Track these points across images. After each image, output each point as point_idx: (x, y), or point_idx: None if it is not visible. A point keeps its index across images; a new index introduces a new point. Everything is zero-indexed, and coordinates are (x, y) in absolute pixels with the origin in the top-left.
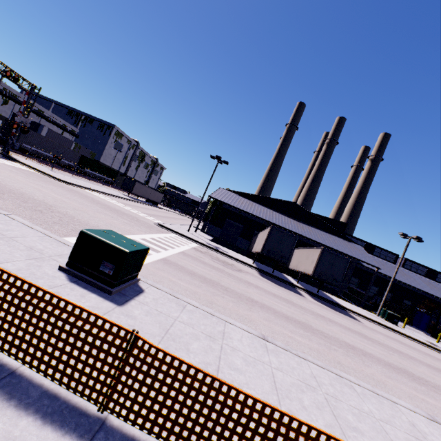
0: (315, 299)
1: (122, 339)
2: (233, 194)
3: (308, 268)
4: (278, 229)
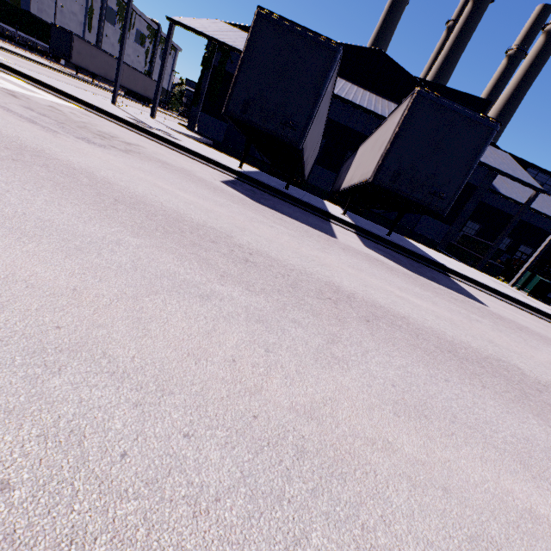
0: (373, 246)
1: None
2: (243, 33)
3: (368, 168)
4: (275, 24)
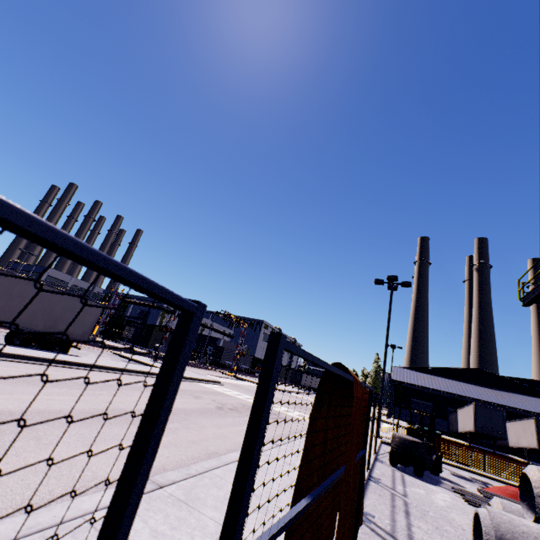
0: None
1: (480, 451)
2: (409, 371)
3: (530, 441)
4: (481, 405)
